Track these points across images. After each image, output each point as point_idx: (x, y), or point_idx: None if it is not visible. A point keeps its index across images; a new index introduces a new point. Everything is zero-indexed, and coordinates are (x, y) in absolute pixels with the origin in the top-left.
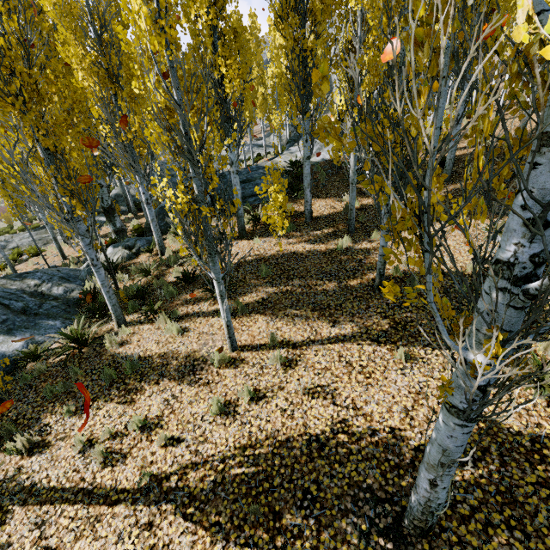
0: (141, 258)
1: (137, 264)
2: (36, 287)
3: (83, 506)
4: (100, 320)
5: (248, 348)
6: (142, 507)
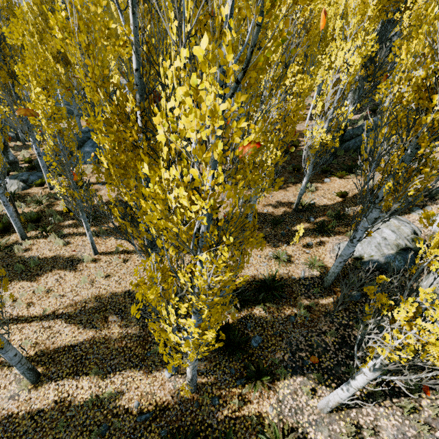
0: (34, 189)
1: (31, 194)
2: None
3: (14, 324)
4: (7, 234)
5: (104, 253)
6: (45, 321)
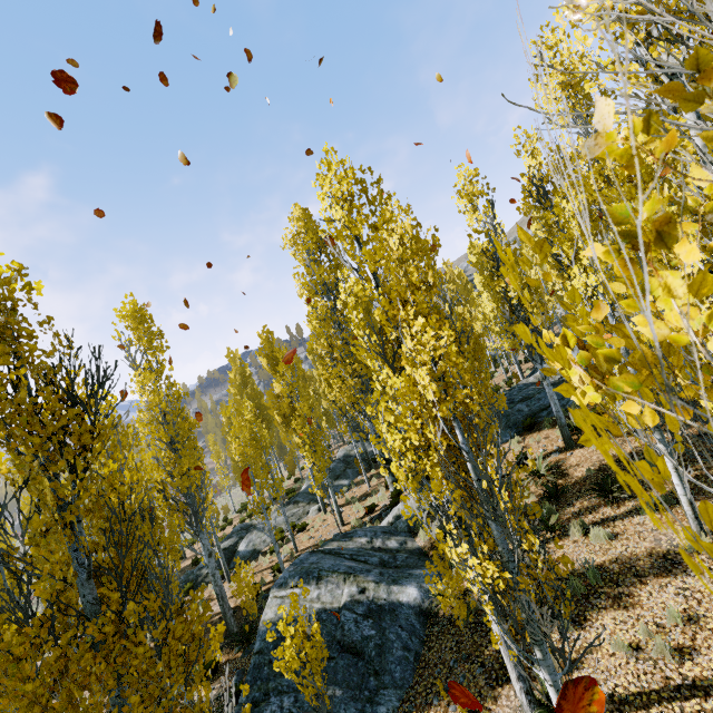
0: None
1: None
2: (370, 543)
3: (702, 699)
4: None
5: None
6: None
